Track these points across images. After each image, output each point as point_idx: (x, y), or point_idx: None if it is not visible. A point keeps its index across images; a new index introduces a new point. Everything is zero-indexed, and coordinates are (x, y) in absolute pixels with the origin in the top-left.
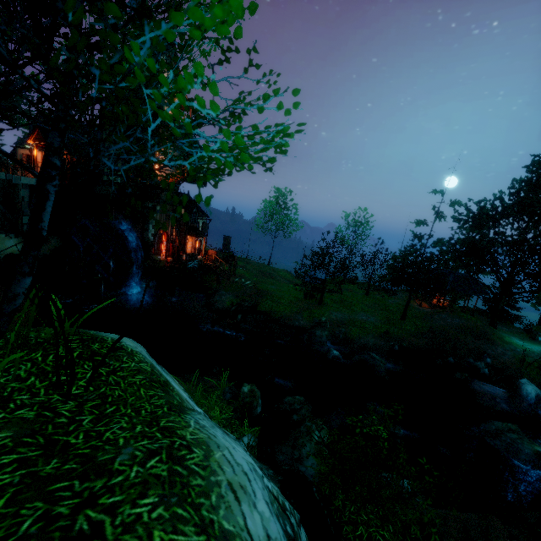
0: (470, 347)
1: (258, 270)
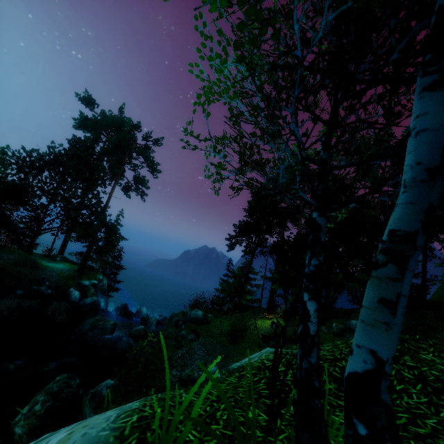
0: (30, 276)
1: None
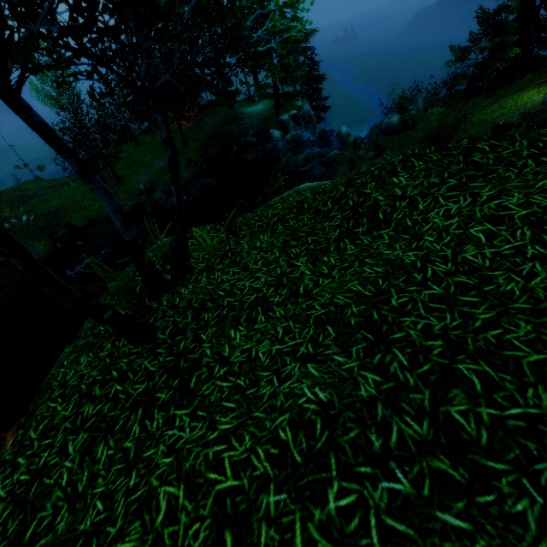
0: (236, 131)
1: (4, 203)
